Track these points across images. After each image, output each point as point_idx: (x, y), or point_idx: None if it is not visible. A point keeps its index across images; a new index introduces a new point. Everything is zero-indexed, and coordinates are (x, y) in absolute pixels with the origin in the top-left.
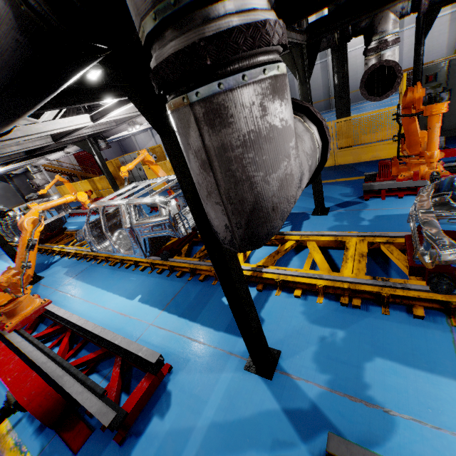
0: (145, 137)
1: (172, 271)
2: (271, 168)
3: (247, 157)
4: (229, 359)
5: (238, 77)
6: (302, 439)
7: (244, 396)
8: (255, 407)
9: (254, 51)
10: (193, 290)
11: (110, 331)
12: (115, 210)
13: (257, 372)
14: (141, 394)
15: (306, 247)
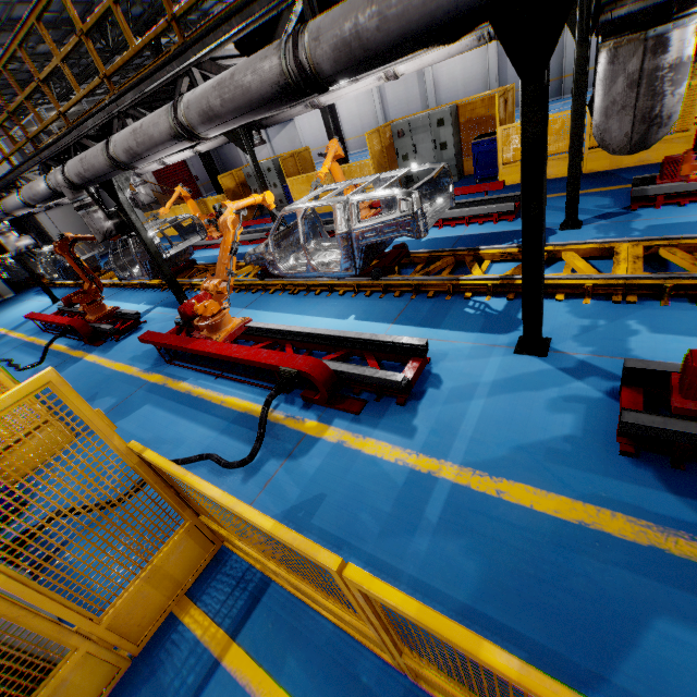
0: None
1: (384, 292)
2: (677, 85)
3: (667, 76)
4: (493, 349)
5: (683, 22)
6: (588, 385)
7: (521, 369)
8: (534, 373)
9: (696, 6)
10: (423, 306)
11: (352, 332)
12: (293, 225)
13: (530, 352)
14: (415, 369)
15: (558, 260)
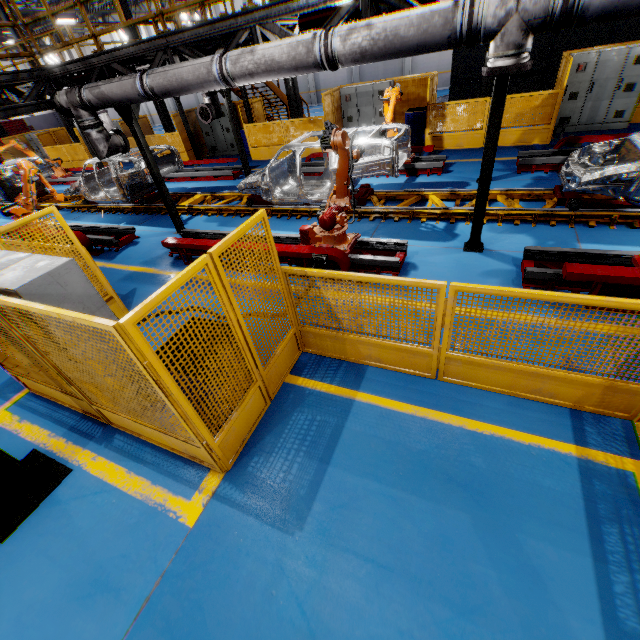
0: None
1: None
2: None
3: None
4: None
5: None
6: None
7: None
8: None
9: None
10: None
11: None
12: None
13: None
14: None
15: None
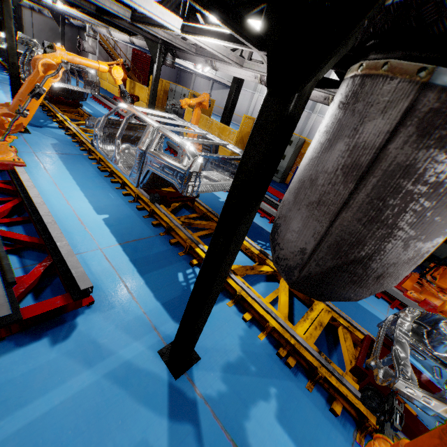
0: (204, 84)
1: (151, 215)
2: (426, 235)
3: (421, 202)
4: (150, 332)
5: None
6: None
7: (142, 377)
8: (146, 395)
9: None
10: (158, 246)
11: (59, 229)
12: (139, 125)
13: (168, 363)
14: (48, 309)
15: (277, 281)
